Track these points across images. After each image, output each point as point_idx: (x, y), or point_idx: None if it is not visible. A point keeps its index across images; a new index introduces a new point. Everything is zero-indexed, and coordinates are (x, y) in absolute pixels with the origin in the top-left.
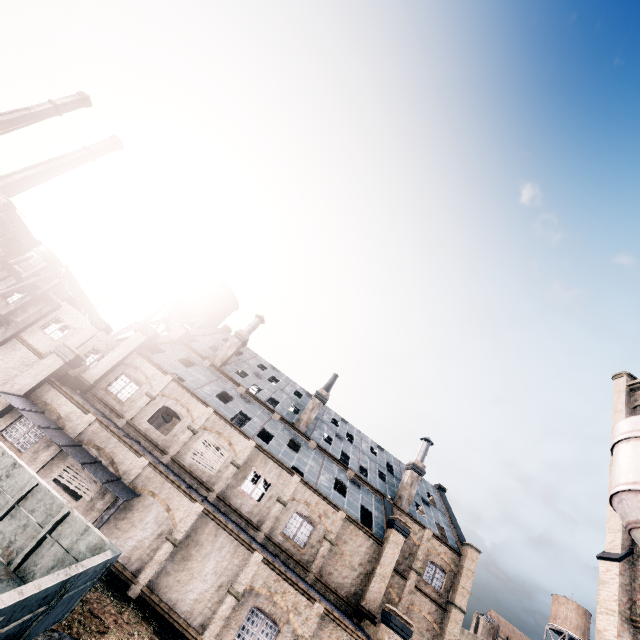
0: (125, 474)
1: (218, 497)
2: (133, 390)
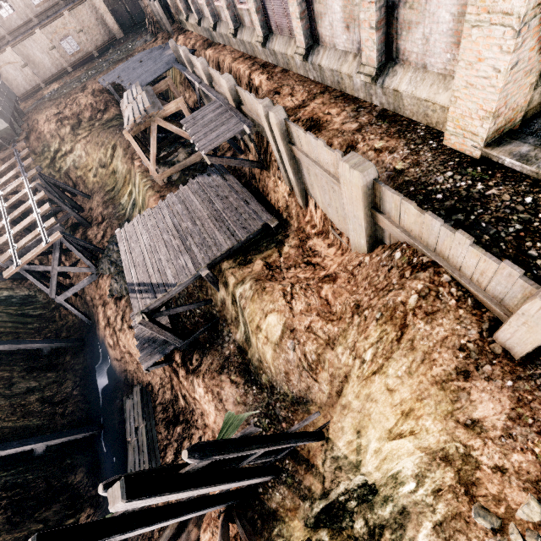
0: None
1: (9, 35)
2: None
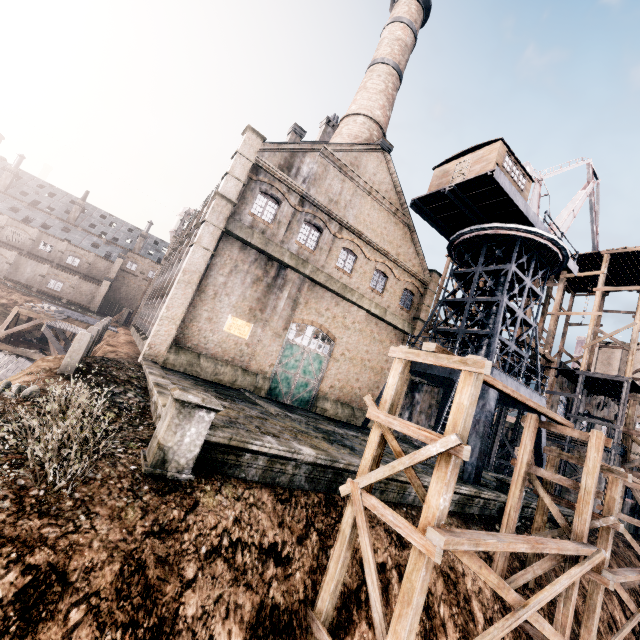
0: None
1: (28, 252)
2: None
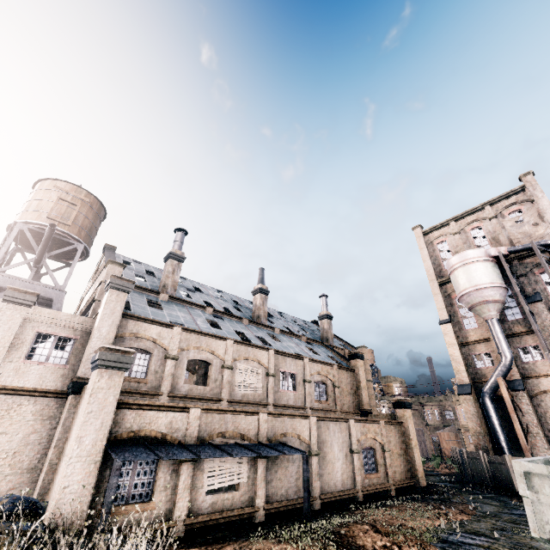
0: (259, 437)
1: (275, 406)
2: (145, 361)
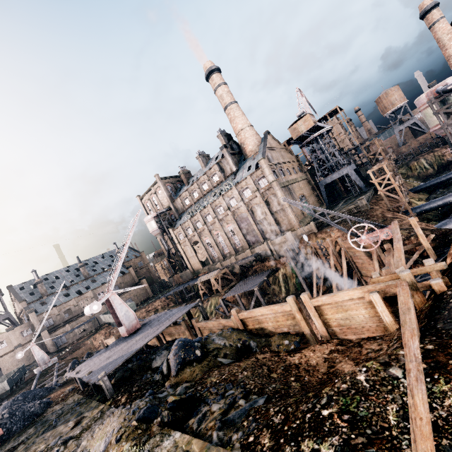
0: (87, 319)
1: None
2: (51, 320)
